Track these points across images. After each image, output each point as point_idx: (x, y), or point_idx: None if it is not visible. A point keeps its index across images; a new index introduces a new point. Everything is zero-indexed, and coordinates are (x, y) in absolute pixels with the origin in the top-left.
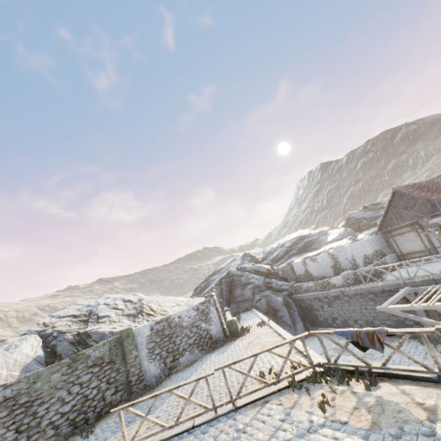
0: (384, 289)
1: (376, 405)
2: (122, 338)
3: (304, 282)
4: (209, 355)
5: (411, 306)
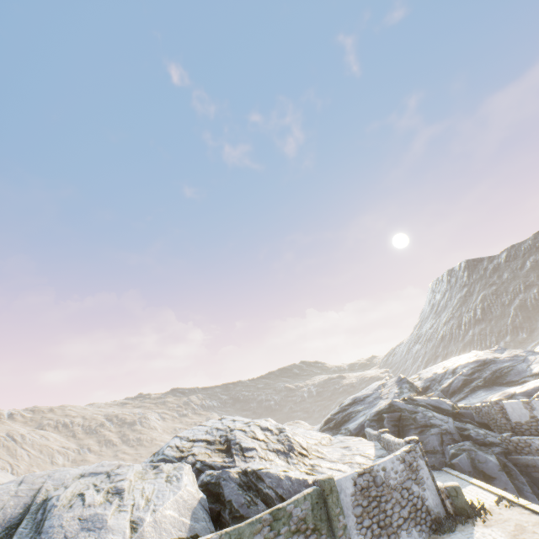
0: None
1: None
2: (325, 493)
3: (530, 435)
4: None
5: None
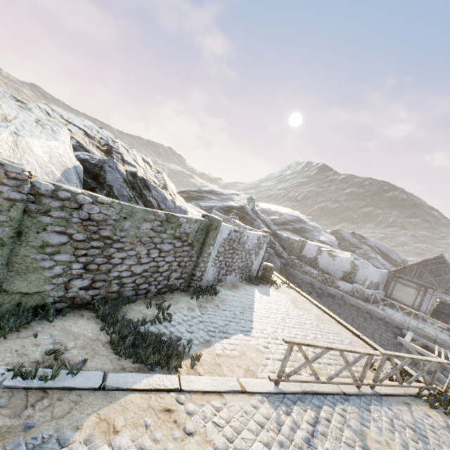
0: (385, 319)
1: None
2: (212, 227)
3: (304, 264)
4: (250, 288)
5: (433, 356)
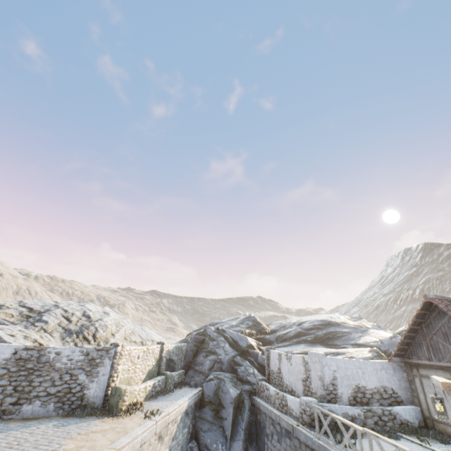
0: None
1: None
2: None
3: (275, 384)
4: (55, 420)
5: None
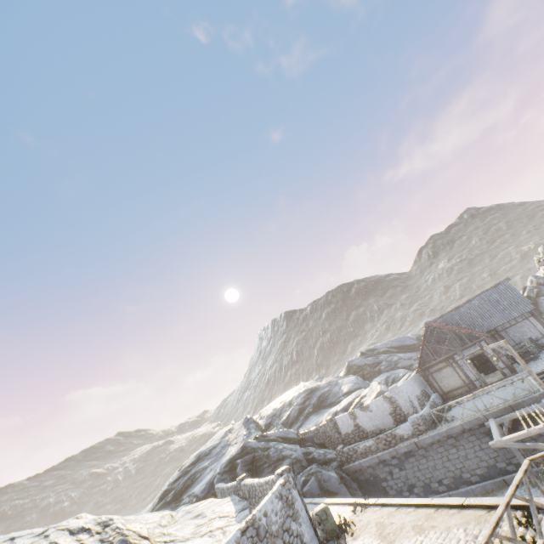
0: (465, 428)
1: None
2: None
3: (355, 442)
4: None
5: (526, 432)
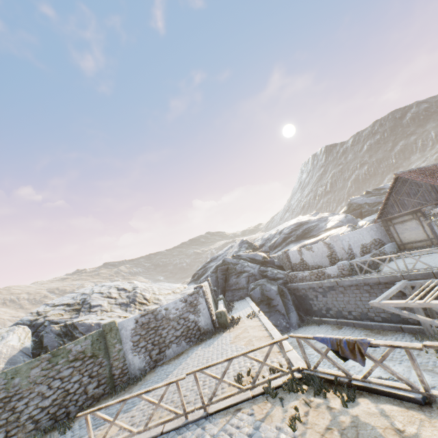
0: (380, 281)
1: (351, 427)
2: (105, 332)
3: (300, 271)
4: (196, 347)
5: (405, 303)
